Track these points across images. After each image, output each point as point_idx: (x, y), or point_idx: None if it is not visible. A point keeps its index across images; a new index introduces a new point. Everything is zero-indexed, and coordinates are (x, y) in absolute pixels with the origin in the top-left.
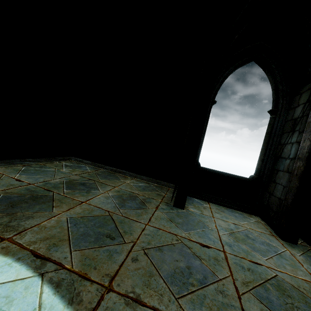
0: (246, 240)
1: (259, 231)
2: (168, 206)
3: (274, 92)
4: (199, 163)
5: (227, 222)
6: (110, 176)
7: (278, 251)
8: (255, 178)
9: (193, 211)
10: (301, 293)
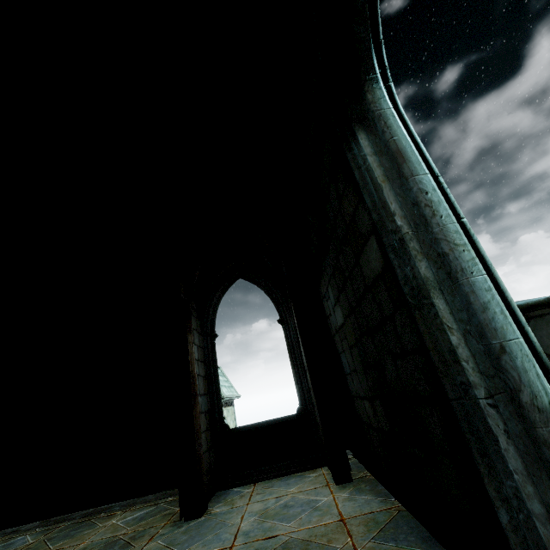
0: (279, 512)
1: (310, 489)
2: (176, 525)
3: (272, 301)
4: (225, 425)
5: (267, 501)
6: (76, 529)
7: (316, 505)
8: (300, 410)
9: (217, 512)
10: (307, 543)
